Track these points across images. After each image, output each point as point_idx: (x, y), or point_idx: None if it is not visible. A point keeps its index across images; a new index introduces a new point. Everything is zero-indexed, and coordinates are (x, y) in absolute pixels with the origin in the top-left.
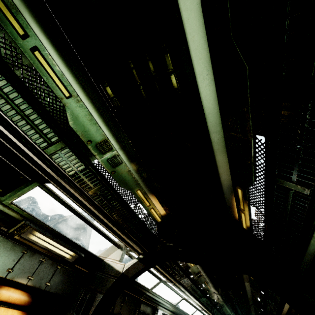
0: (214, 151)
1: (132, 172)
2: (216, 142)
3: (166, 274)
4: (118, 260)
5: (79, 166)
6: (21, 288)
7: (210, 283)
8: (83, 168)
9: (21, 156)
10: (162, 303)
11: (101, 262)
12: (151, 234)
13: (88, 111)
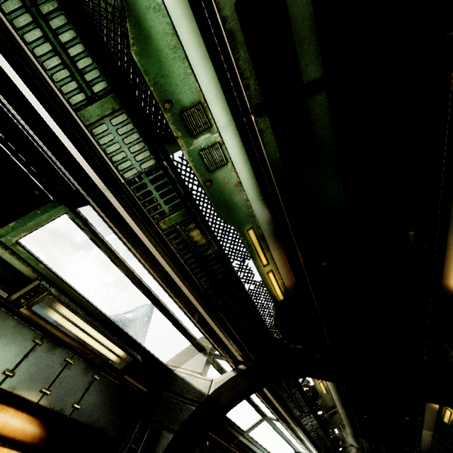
0: None
1: (244, 186)
2: None
3: (278, 405)
4: (200, 372)
5: (145, 160)
6: (28, 410)
7: (349, 428)
8: (153, 165)
9: (35, 135)
10: None
11: (168, 374)
12: (264, 325)
13: (171, 26)
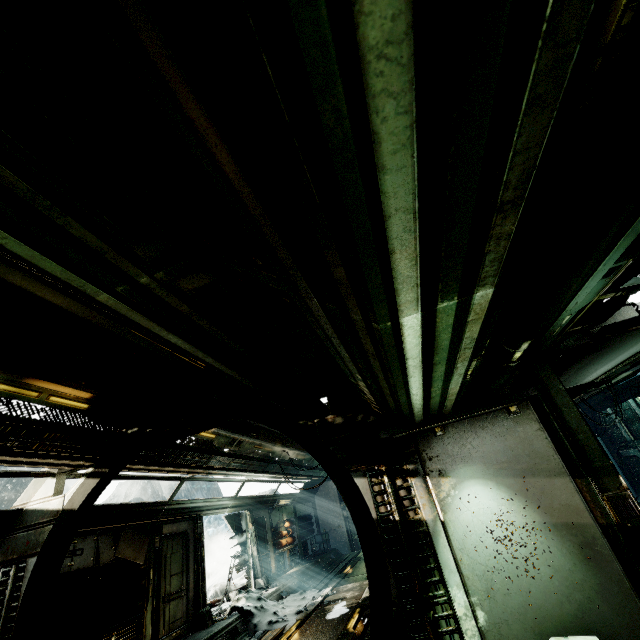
0: (40, 296)
1: None
2: (27, 285)
3: (173, 469)
4: (52, 494)
5: None
6: None
7: (267, 443)
8: None
9: None
10: (208, 505)
11: (19, 514)
12: (86, 432)
13: None
